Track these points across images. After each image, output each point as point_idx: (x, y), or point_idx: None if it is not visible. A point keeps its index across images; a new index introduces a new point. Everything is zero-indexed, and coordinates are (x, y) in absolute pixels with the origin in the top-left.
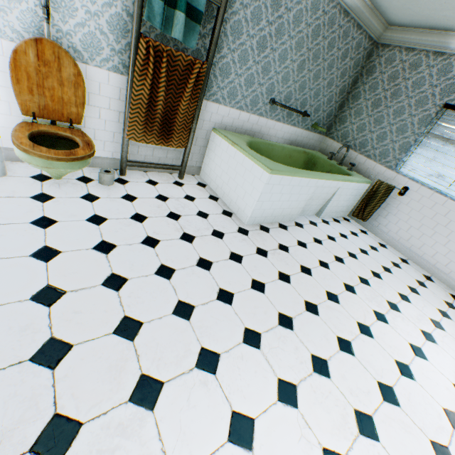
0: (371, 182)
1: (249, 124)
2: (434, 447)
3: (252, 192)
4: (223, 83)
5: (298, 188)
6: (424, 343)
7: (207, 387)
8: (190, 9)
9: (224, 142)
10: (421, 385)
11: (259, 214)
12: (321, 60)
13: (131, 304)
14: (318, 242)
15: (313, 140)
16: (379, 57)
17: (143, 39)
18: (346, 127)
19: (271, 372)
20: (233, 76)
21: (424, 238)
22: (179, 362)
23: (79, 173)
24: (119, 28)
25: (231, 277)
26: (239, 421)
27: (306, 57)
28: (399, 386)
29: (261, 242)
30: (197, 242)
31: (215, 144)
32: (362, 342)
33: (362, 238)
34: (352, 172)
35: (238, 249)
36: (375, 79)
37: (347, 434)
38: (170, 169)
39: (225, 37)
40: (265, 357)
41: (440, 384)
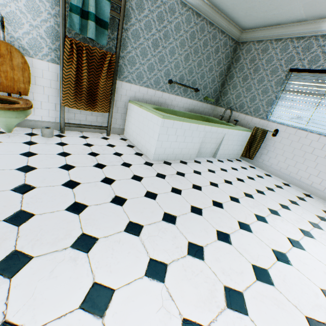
0: (251, 131)
1: (156, 98)
2: (310, 323)
3: (154, 135)
4: (132, 69)
5: (189, 131)
6: (302, 238)
7: (76, 262)
8: (99, 20)
9: (135, 107)
10: (298, 269)
11: (162, 152)
12: (201, 54)
13: (30, 202)
14: (211, 172)
15: (207, 109)
16: (241, 50)
17: (68, 39)
18: (228, 97)
19: (145, 253)
20: (138, 65)
21: (298, 165)
22: (56, 243)
23: (29, 131)
24: (54, 35)
25: (128, 189)
26: (98, 291)
27: (189, 52)
28: (275, 269)
29: (162, 170)
30: (107, 168)
31: (131, 110)
32: (240, 235)
33: (250, 170)
34: (237, 126)
35: (141, 173)
36: (241, 63)
37: (213, 307)
38: (99, 129)
39: (128, 40)
40: (142, 242)
41: (318, 269)
